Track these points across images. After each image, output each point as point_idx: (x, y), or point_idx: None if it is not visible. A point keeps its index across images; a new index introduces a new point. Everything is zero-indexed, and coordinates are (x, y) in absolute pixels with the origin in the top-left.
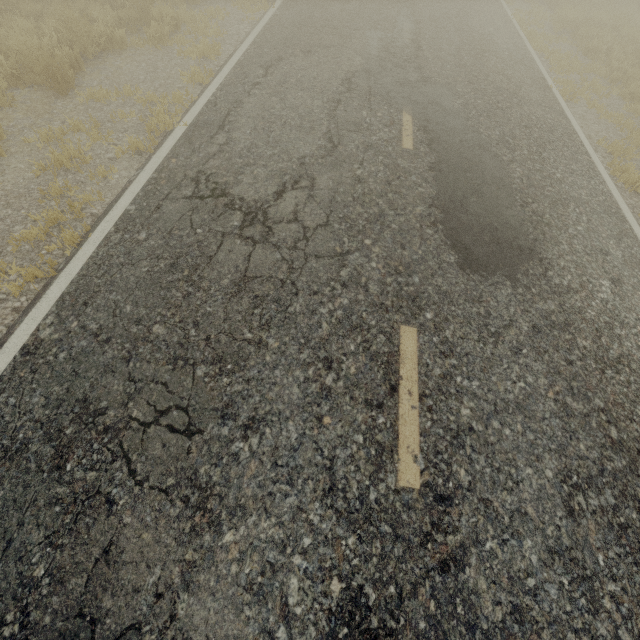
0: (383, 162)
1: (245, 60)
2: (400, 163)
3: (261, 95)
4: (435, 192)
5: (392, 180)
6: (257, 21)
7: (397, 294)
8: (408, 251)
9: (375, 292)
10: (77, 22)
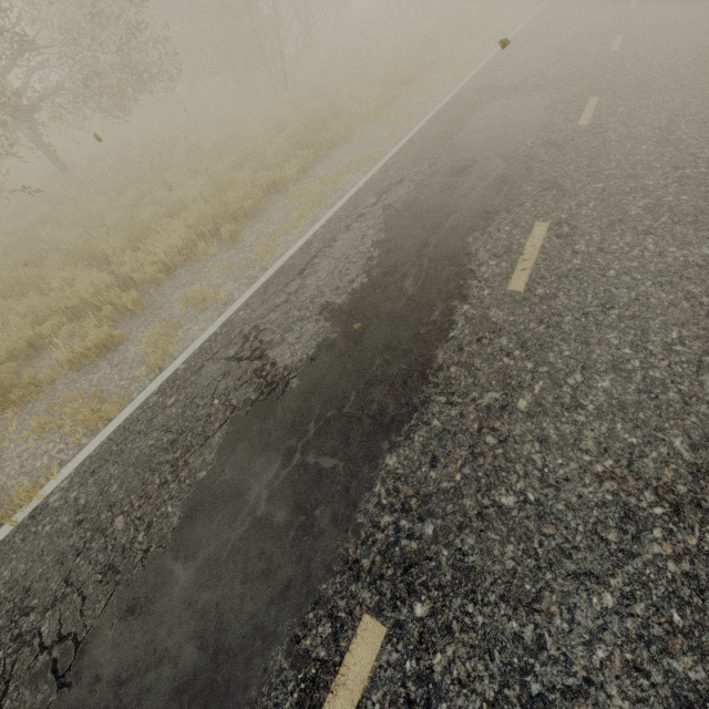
0: None
1: None
2: None
3: None
4: None
5: None
6: None
7: None
8: None
9: None
10: None
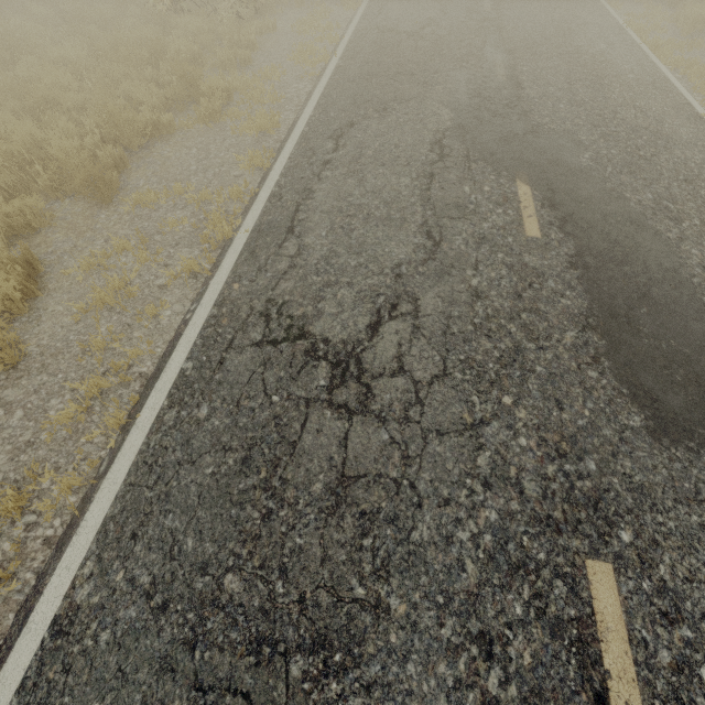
0: (505, 262)
1: (310, 131)
2: (528, 261)
3: (334, 178)
4: (586, 304)
5: (522, 290)
6: (318, 76)
7: (568, 496)
8: (569, 412)
9: (534, 494)
10: (120, 114)
